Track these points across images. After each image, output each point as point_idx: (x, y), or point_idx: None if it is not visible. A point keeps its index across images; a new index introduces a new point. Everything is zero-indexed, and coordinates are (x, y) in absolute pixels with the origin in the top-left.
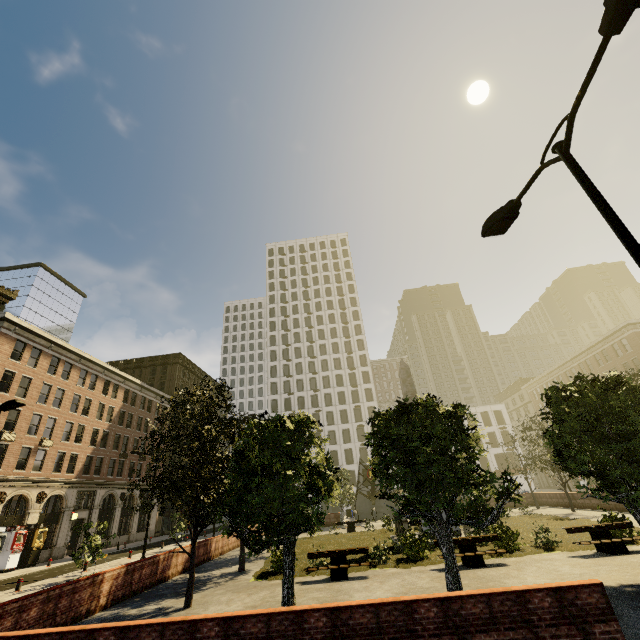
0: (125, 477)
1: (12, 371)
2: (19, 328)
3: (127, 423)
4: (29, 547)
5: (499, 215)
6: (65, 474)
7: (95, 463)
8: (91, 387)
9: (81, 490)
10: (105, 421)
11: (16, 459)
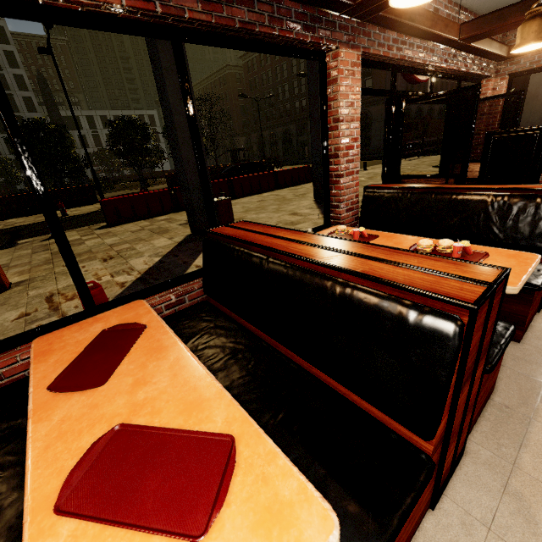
0: None
1: None
2: None
3: None
4: None
5: (42, 51)
6: None
7: None
8: None
9: None
10: None
11: None
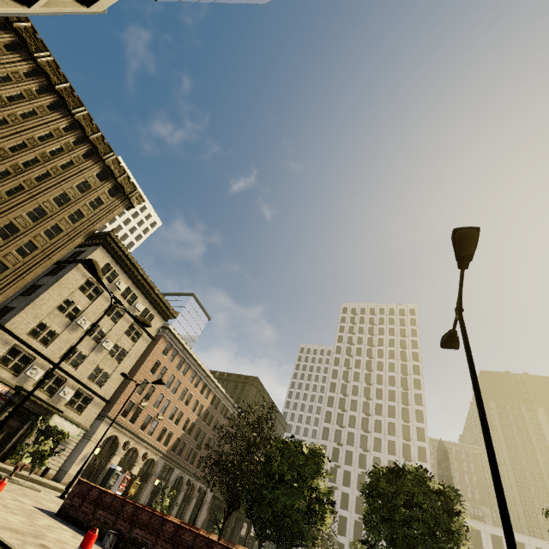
0: (194, 466)
1: (160, 361)
2: (172, 335)
3: (208, 421)
4: (127, 491)
5: (445, 337)
6: (162, 445)
7: (180, 445)
8: (195, 385)
9: (166, 463)
10: (195, 414)
11: (142, 421)
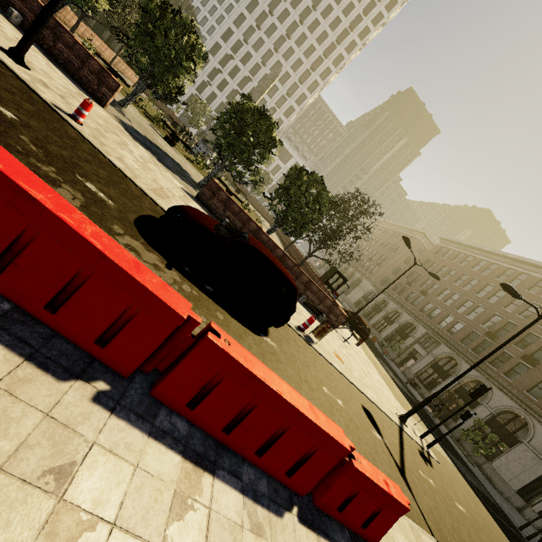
0: None
1: None
2: None
3: None
4: None
5: None
6: None
7: None
8: None
9: None
10: None
11: None
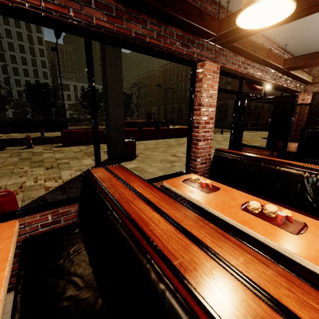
0: None
1: None
2: None
3: None
4: None
5: (52, 49)
6: None
7: None
8: None
9: None
10: None
11: None
